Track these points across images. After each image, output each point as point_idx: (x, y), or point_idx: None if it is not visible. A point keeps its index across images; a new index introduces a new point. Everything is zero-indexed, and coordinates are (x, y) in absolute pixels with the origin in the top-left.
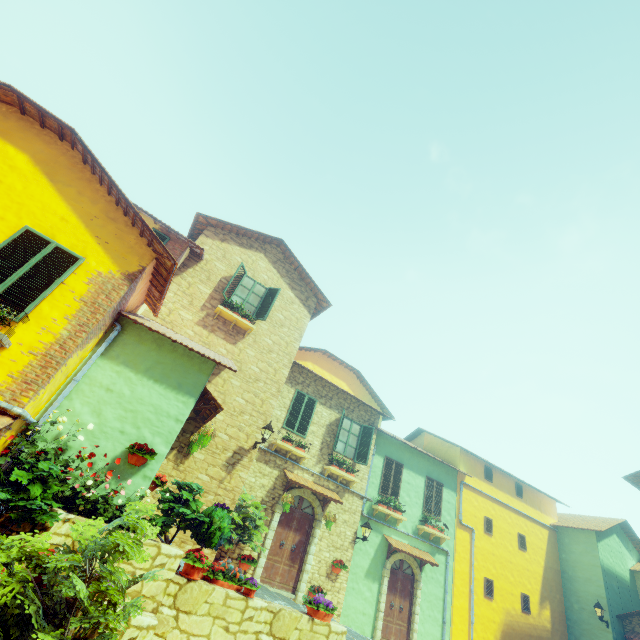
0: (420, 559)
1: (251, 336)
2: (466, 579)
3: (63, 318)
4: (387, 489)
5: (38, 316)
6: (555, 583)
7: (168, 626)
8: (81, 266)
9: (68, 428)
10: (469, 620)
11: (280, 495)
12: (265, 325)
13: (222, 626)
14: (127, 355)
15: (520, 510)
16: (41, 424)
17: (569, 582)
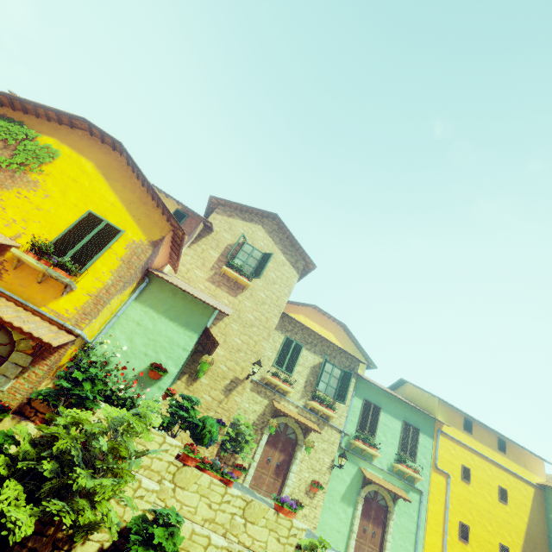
0: (392, 493)
1: (248, 291)
2: (440, 519)
3: (109, 272)
4: (364, 427)
5: (94, 270)
6: (540, 541)
7: (168, 495)
8: (122, 236)
9: (111, 348)
10: None
11: (268, 420)
12: (260, 282)
13: (206, 503)
14: (152, 300)
15: (502, 464)
16: (94, 344)
17: None
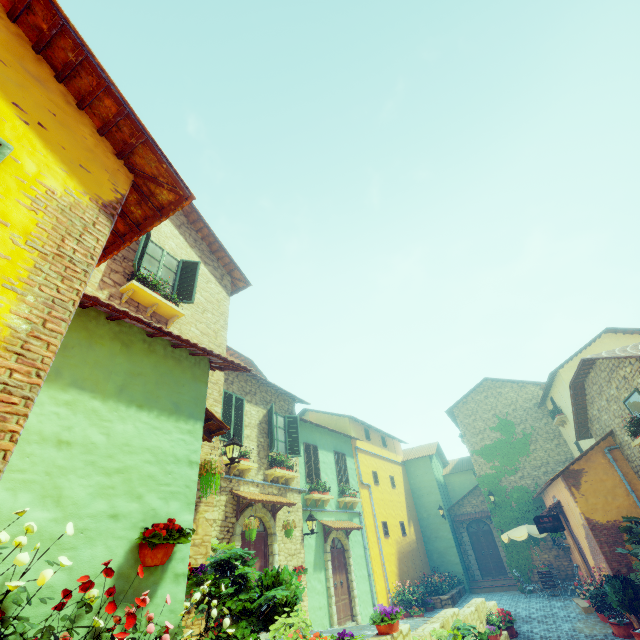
0: (351, 529)
1: (175, 326)
2: (373, 530)
3: (1, 287)
4: (312, 475)
5: None
6: (411, 504)
7: None
8: (2, 164)
9: None
10: (381, 563)
11: (233, 524)
12: (187, 310)
13: None
14: (75, 368)
15: (387, 457)
16: None
17: (418, 499)
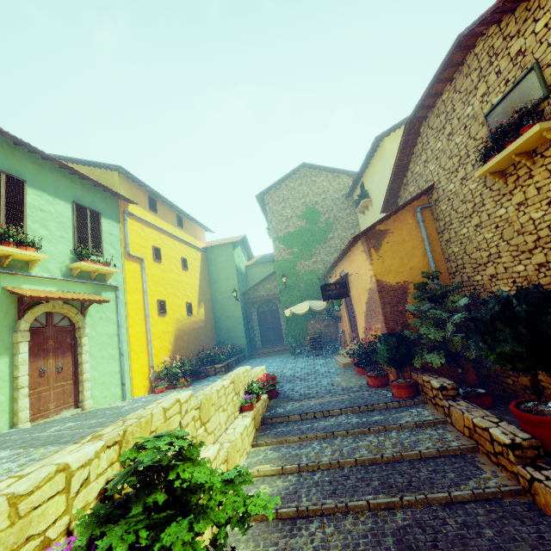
0: (81, 301)
1: None
2: (141, 307)
3: None
4: None
5: None
6: (206, 288)
7: None
8: None
9: None
10: (147, 341)
11: None
12: None
13: None
14: None
15: (182, 238)
16: None
17: (215, 284)
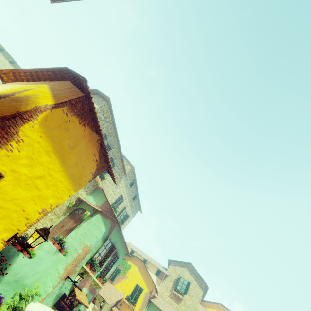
0: None
1: (183, 301)
2: None
3: (141, 303)
4: None
5: (138, 303)
6: None
7: None
8: (143, 290)
9: None
10: None
11: None
12: (187, 296)
13: None
14: (151, 310)
15: None
16: None
17: None
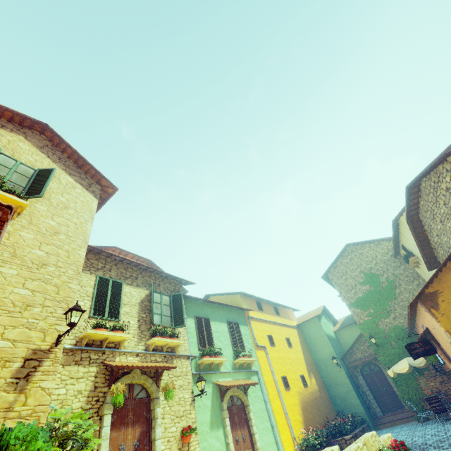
0: (246, 385)
1: (23, 217)
2: (273, 384)
3: None
4: (204, 343)
5: None
6: (310, 359)
7: None
8: None
9: None
10: (284, 413)
11: (105, 393)
12: (42, 206)
13: None
14: None
15: (281, 323)
16: None
17: (315, 354)
